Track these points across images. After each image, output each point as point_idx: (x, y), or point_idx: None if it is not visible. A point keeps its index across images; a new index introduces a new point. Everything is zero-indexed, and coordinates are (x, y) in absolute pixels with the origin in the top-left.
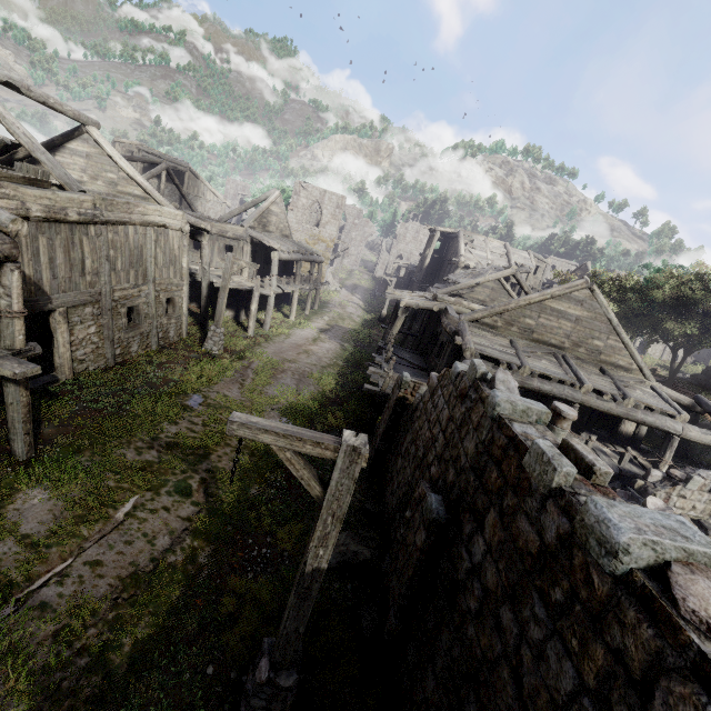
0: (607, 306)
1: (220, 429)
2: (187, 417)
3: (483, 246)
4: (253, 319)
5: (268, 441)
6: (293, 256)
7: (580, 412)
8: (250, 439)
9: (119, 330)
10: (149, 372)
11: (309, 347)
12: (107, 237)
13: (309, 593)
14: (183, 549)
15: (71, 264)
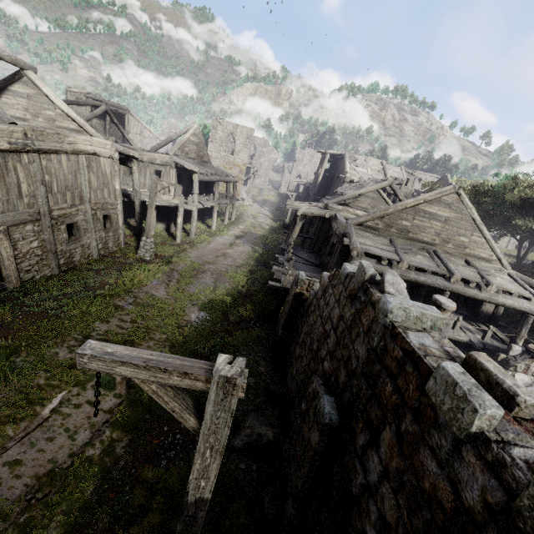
0: (471, 207)
1: (146, 325)
2: (117, 315)
3: (364, 164)
4: (180, 230)
5: (127, 374)
6: (211, 177)
7: (448, 297)
8: (106, 372)
9: (61, 243)
10: (88, 278)
11: (226, 250)
12: (40, 163)
13: (195, 520)
14: (102, 442)
15: (7, 188)
